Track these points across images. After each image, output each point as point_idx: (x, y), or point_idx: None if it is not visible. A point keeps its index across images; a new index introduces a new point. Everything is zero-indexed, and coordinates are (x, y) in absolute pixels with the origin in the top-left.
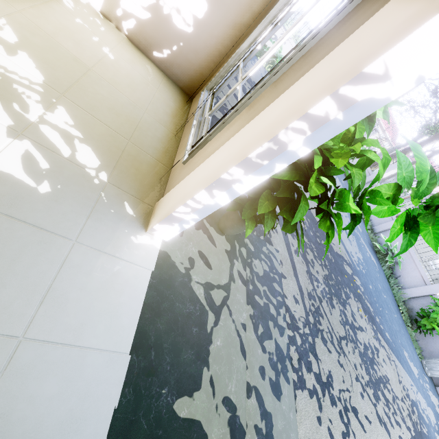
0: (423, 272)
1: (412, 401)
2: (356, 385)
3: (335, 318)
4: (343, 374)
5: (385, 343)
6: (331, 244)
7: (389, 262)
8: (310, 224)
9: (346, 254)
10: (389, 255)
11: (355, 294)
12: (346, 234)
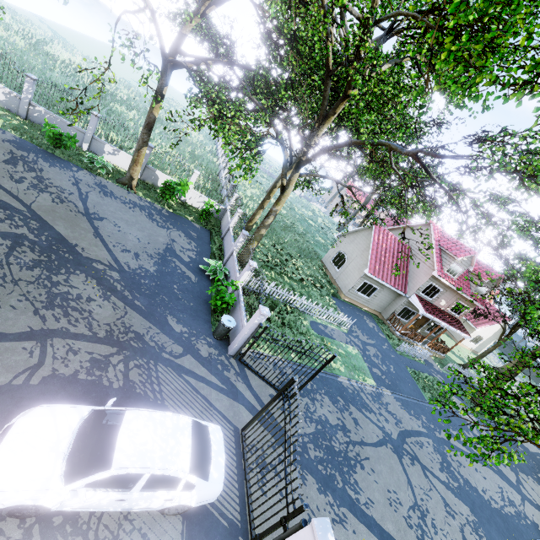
0: (236, 275)
1: (133, 331)
2: (17, 296)
3: (25, 273)
4: (1, 288)
5: (122, 303)
6: (82, 253)
7: (212, 276)
8: (50, 240)
9: (112, 261)
10: (211, 270)
11: (93, 276)
12: (133, 255)
